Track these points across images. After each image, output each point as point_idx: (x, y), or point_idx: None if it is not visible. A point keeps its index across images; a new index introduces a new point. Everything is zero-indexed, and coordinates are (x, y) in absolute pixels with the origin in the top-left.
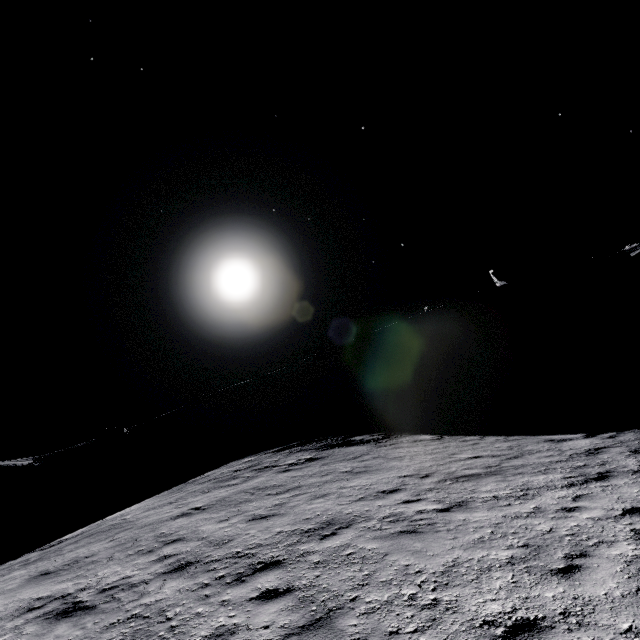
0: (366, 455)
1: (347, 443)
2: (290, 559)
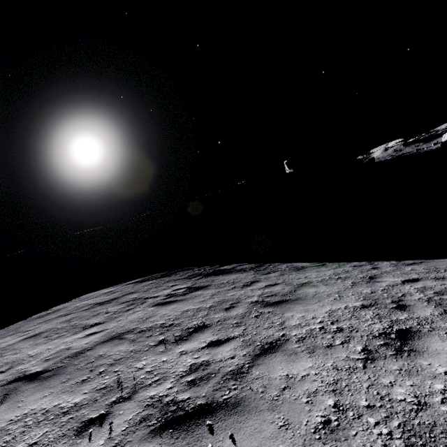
0: (258, 282)
1: (220, 272)
2: None
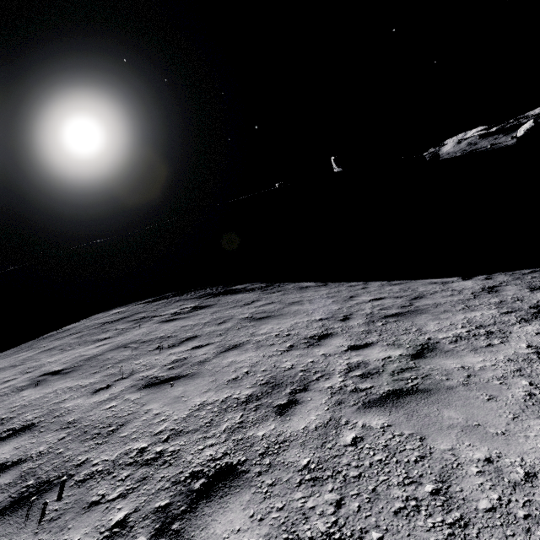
0: (258, 301)
1: (230, 292)
2: (252, 462)
